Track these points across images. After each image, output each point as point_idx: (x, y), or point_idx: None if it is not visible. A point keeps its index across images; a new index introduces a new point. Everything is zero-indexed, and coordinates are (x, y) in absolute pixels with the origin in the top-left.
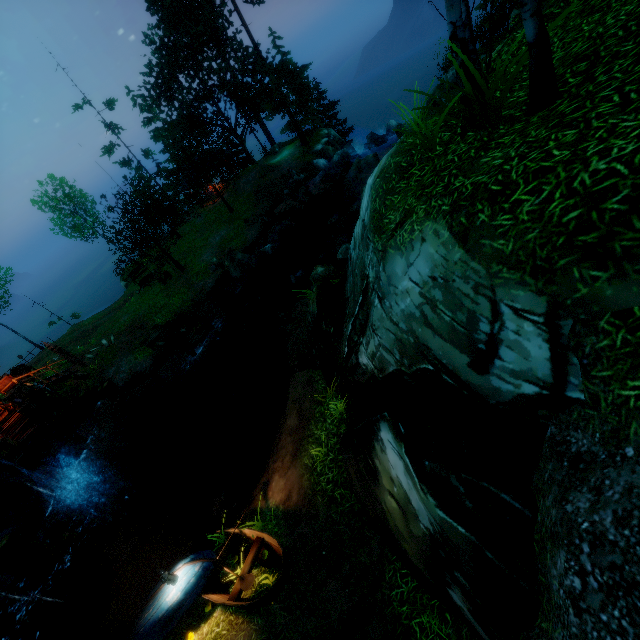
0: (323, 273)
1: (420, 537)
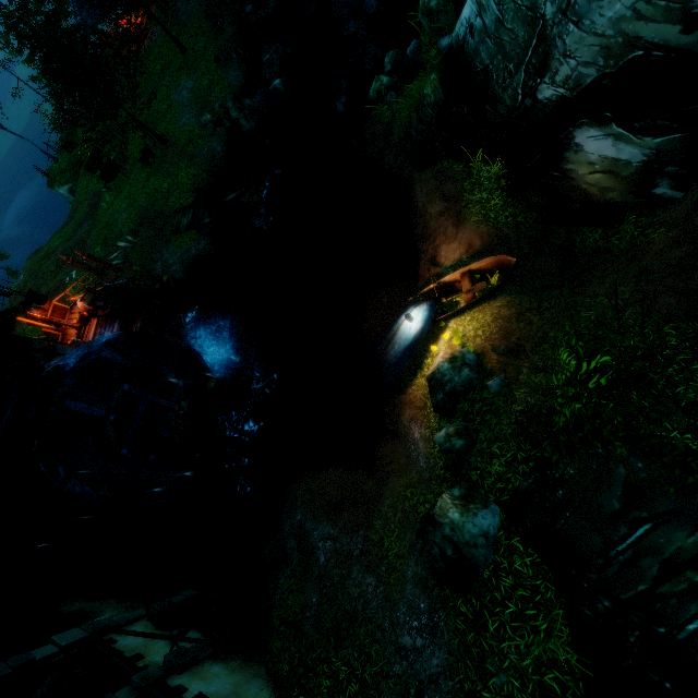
0: (389, 83)
1: (632, 172)
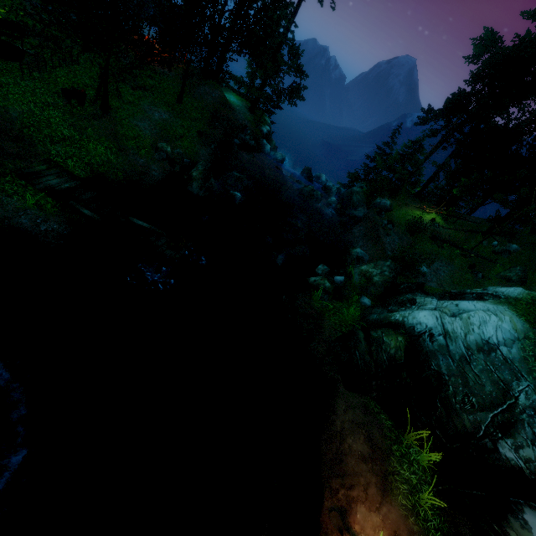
0: (329, 288)
1: None
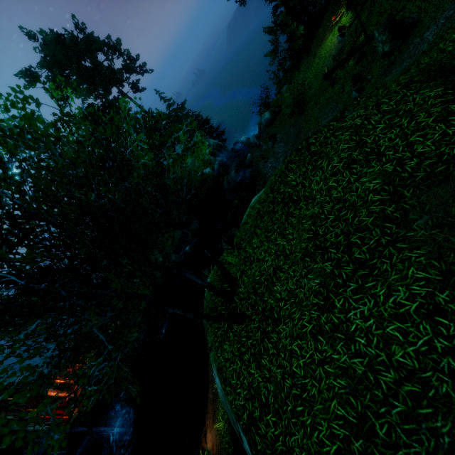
0: None
1: None
